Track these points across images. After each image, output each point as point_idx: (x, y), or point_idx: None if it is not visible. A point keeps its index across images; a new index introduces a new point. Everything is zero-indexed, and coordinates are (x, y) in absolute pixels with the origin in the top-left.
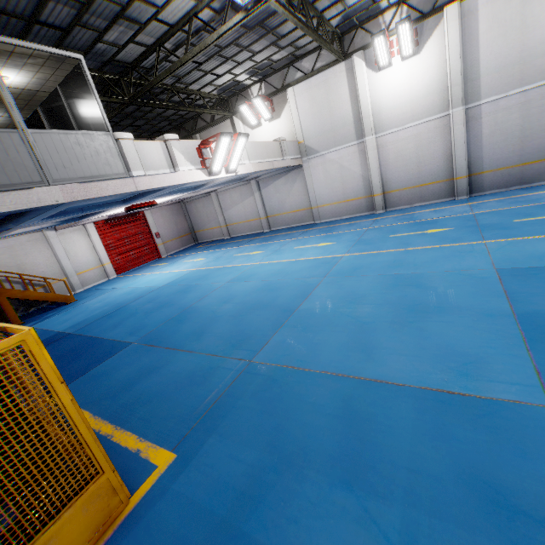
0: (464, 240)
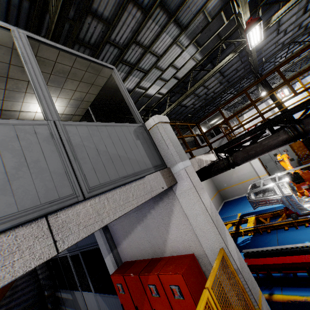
0: None
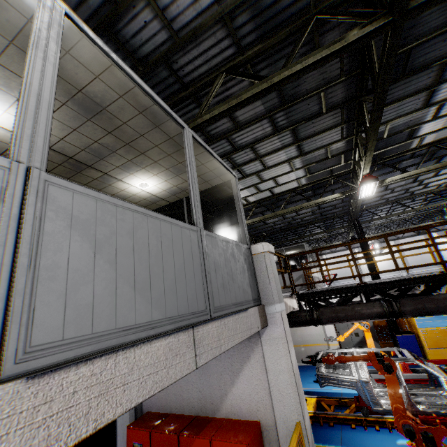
0: (439, 320)
